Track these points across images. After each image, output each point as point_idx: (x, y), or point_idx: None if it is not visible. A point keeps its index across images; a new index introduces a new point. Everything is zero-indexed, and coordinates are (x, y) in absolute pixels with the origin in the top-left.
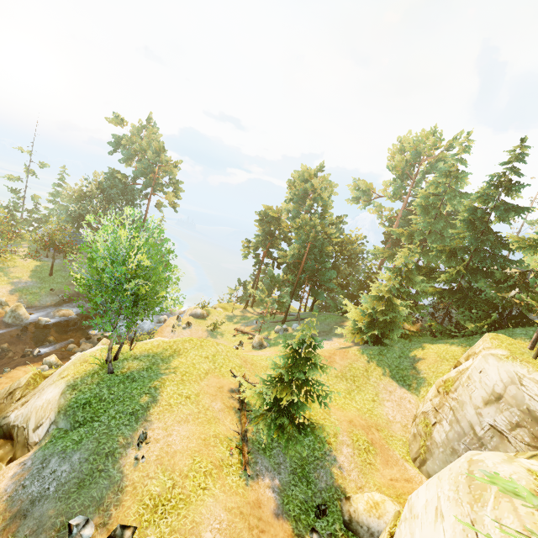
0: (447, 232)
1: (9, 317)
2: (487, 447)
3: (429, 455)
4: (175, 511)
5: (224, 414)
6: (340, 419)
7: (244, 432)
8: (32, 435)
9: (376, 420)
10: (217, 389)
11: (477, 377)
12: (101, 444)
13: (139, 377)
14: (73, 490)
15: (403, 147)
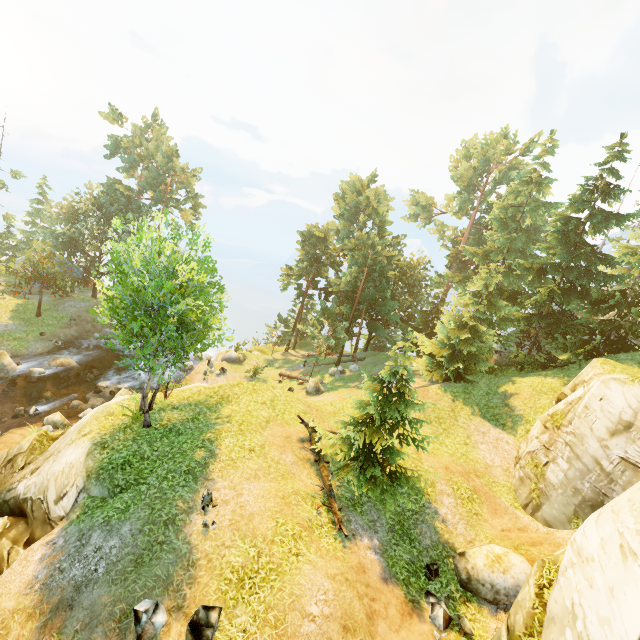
0: (529, 249)
1: None
2: (617, 483)
3: (545, 498)
4: (266, 584)
5: (298, 468)
6: (434, 466)
7: (328, 486)
8: (54, 509)
9: (473, 465)
10: (284, 439)
11: (597, 405)
12: (155, 511)
13: (186, 429)
14: (130, 569)
15: (468, 153)
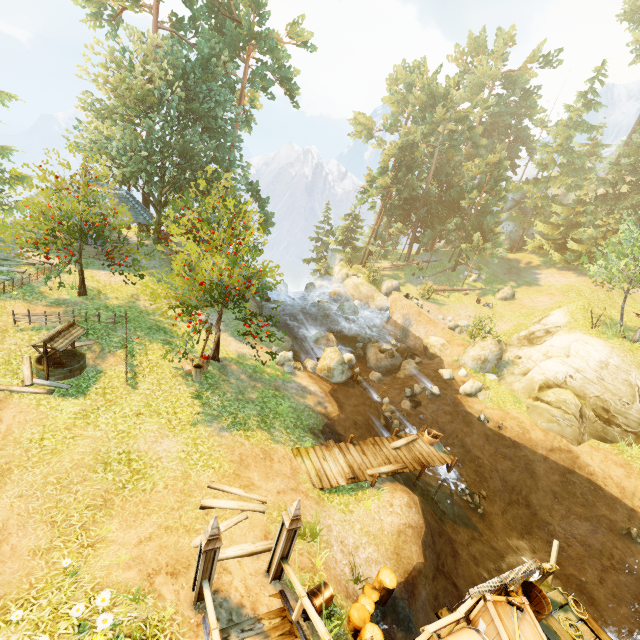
0: (577, 162)
1: (342, 373)
2: None
3: None
4: None
5: None
6: None
7: None
8: None
9: None
10: None
11: None
12: None
13: None
14: None
15: (478, 48)
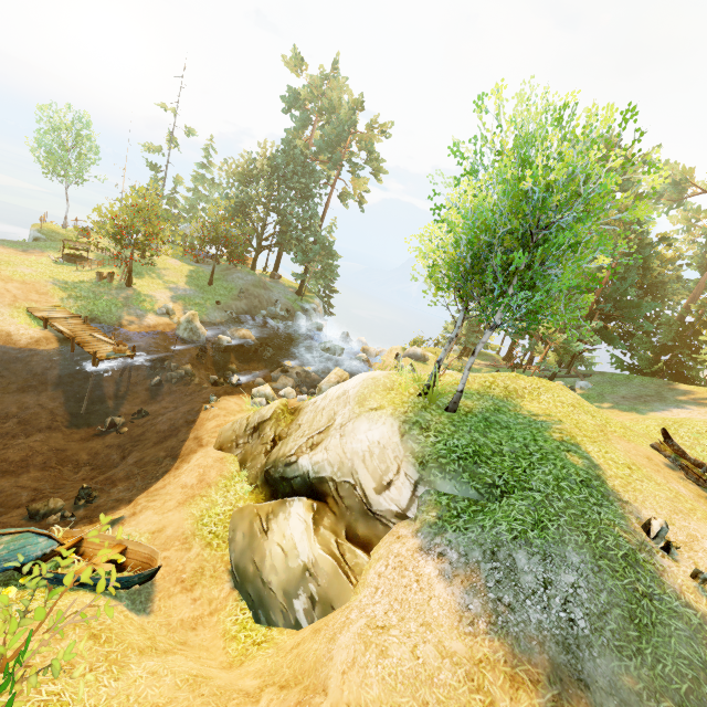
0: None
1: (184, 329)
2: None
3: None
4: None
5: None
6: None
7: None
8: (378, 500)
9: None
10: (648, 461)
11: None
12: (592, 537)
13: (506, 422)
14: (633, 634)
15: None
